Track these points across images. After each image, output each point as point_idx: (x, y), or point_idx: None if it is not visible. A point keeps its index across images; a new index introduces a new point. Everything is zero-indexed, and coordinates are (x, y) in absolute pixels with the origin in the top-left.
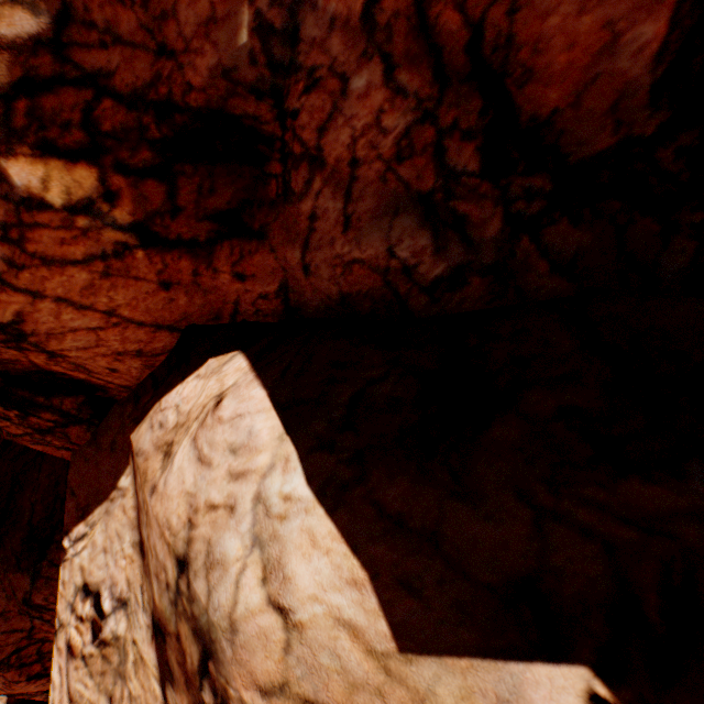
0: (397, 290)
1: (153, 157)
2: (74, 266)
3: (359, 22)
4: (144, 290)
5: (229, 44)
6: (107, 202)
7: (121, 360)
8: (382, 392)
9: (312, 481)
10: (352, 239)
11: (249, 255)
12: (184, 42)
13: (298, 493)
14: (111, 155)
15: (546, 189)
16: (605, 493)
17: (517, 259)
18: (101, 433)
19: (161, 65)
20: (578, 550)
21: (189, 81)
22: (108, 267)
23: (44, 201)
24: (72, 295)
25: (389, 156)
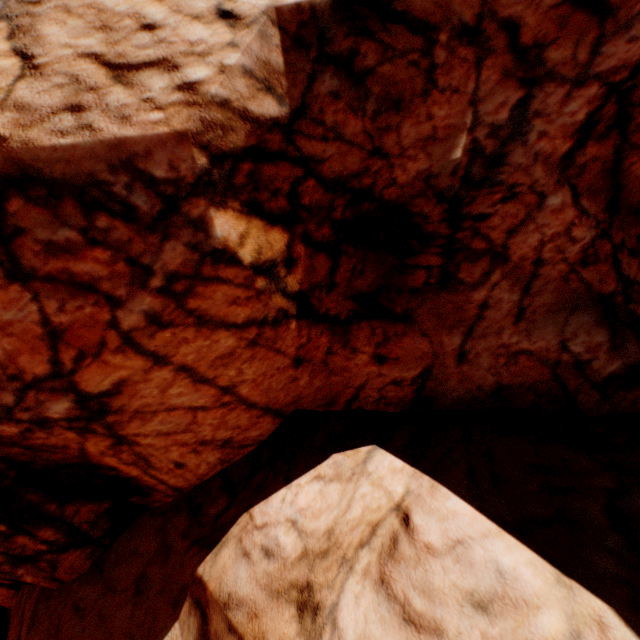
0: (565, 385)
1: (329, 234)
2: (226, 329)
3: (557, 159)
4: (276, 365)
5: (442, 156)
6: (285, 267)
7: (198, 451)
8: None
9: None
10: (522, 329)
11: (395, 337)
12: (399, 149)
13: None
14: (302, 225)
15: None
16: None
17: None
18: (113, 562)
19: (371, 162)
20: None
21: (395, 178)
22: (258, 335)
23: (235, 256)
24: (199, 363)
25: (574, 260)
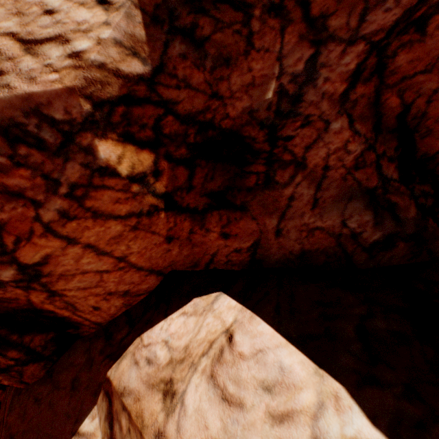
0: (345, 249)
1: (186, 153)
2: (114, 220)
3: (338, 97)
4: (154, 242)
5: (259, 97)
6: (153, 177)
7: (108, 299)
8: (379, 326)
9: (377, 420)
10: (317, 213)
11: (234, 221)
12: (230, 93)
13: (366, 436)
14: (165, 148)
15: (431, 192)
16: None
17: (428, 231)
18: (59, 370)
19: (211, 102)
20: None
21: (228, 113)
22: (138, 222)
23: (115, 171)
24: (99, 242)
25: (350, 166)
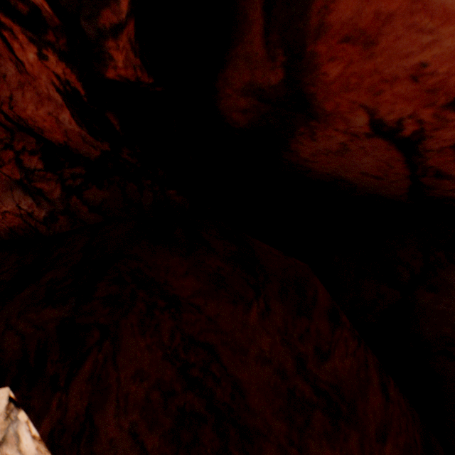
0: (31, 224)
1: None
2: None
3: None
4: None
5: None
6: None
7: None
8: (1, 278)
9: None
10: None
11: None
12: None
13: None
14: None
15: (83, 173)
16: (36, 315)
17: (73, 206)
18: None
19: None
20: (13, 340)
21: None
22: None
23: None
24: None
25: None
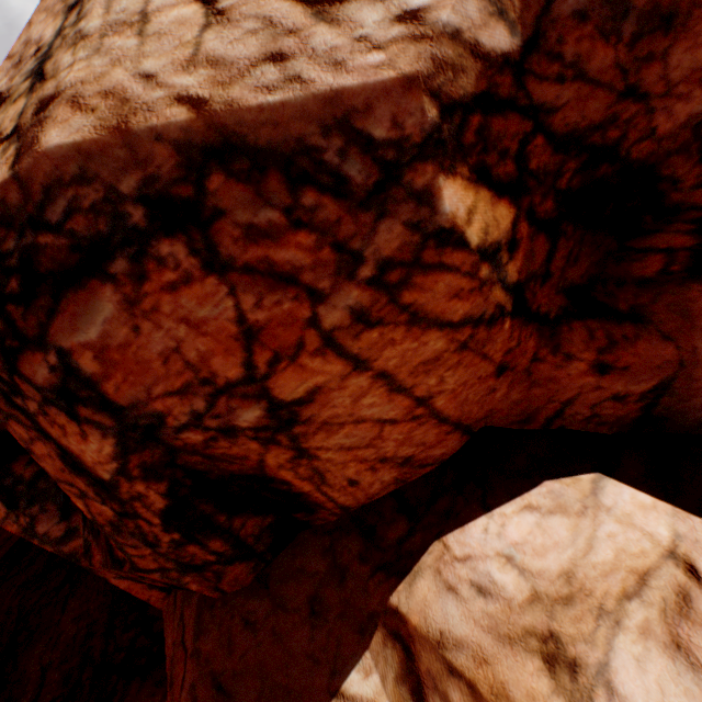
0: None
1: (551, 209)
2: (437, 329)
3: None
4: (478, 373)
5: None
6: (507, 252)
7: (375, 468)
8: None
9: None
10: None
11: (623, 341)
12: (664, 85)
13: None
14: (528, 197)
15: None
16: None
17: None
18: (278, 578)
19: (620, 107)
20: None
21: (655, 127)
22: (470, 336)
23: (462, 237)
24: (399, 369)
25: None
